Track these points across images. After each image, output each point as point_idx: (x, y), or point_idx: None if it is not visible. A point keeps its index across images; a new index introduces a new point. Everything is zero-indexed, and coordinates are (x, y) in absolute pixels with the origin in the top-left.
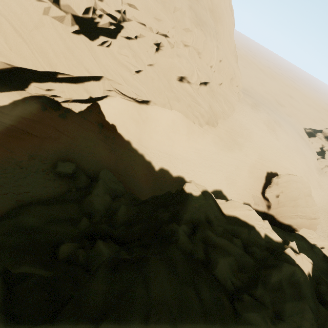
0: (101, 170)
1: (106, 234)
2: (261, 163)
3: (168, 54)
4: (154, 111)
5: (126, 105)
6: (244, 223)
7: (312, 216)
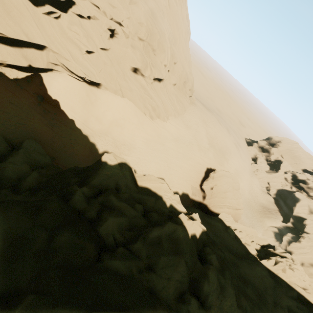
0: (26, 140)
1: (5, 199)
2: (203, 159)
3: (122, 43)
4: (105, 96)
5: (74, 83)
6: (153, 194)
7: (237, 207)
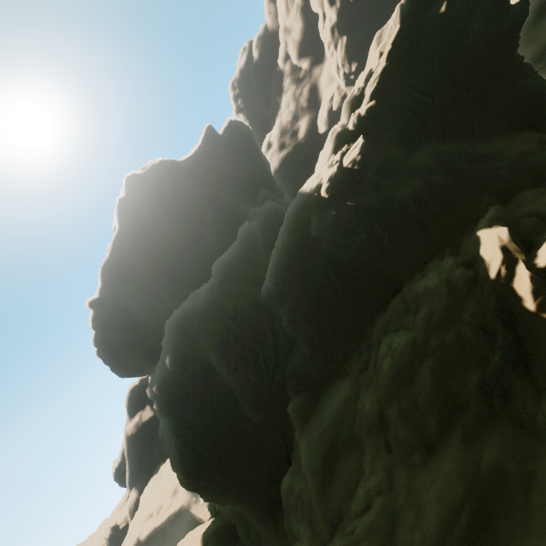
0: None
1: None
2: None
3: None
4: None
5: None
6: None
7: None
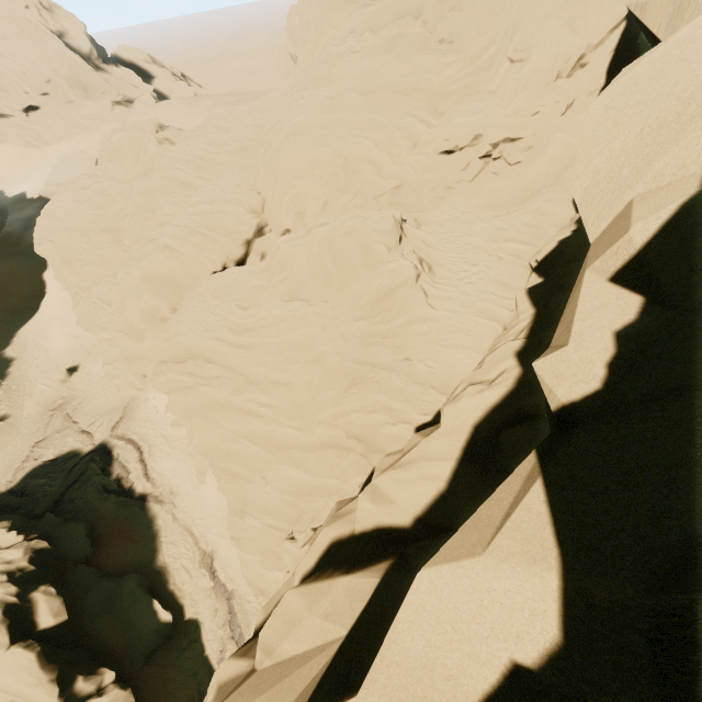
0: None
1: None
2: None
3: None
4: None
5: None
6: None
7: (62, 181)
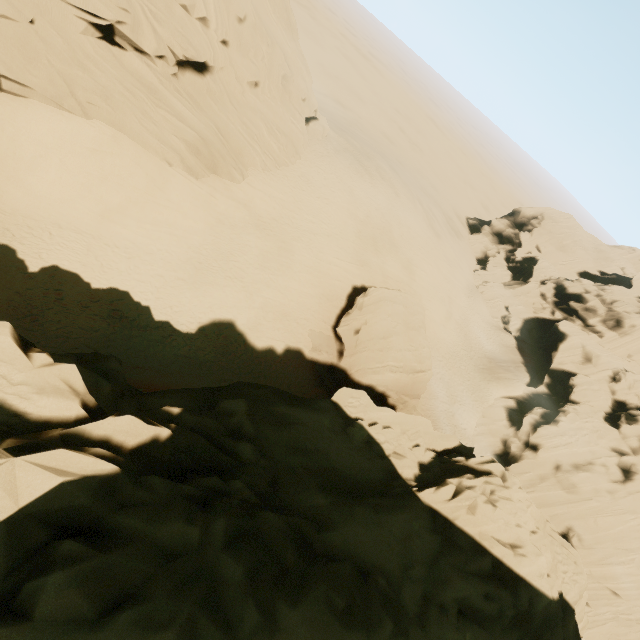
0: None
1: None
2: (342, 267)
3: None
4: (25, 114)
5: None
6: None
7: (416, 367)
